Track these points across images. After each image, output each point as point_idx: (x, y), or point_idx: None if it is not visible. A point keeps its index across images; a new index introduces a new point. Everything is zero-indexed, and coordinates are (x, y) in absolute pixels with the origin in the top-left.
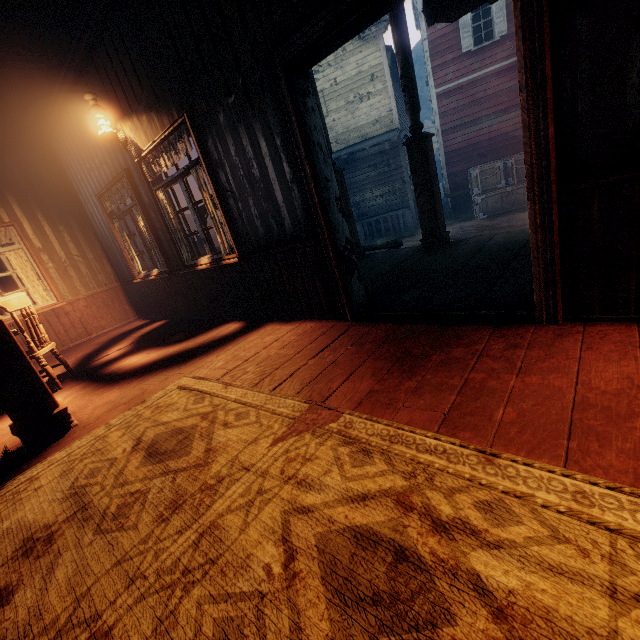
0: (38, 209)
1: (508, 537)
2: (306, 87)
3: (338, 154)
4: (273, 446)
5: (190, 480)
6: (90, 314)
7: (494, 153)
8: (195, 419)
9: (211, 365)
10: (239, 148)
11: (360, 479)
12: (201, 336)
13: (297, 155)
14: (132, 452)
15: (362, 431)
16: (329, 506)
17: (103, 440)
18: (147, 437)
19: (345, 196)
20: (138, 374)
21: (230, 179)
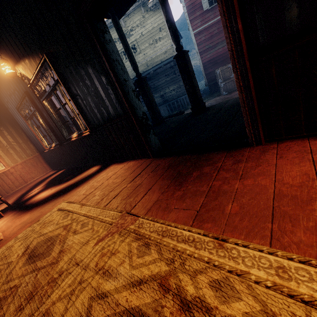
0: None
1: (231, 313)
2: (103, 27)
3: (148, 71)
4: (96, 245)
5: (44, 275)
6: (25, 172)
7: (227, 60)
8: (60, 230)
9: (78, 193)
10: (76, 70)
11: (140, 267)
12: (78, 176)
13: (105, 68)
14: (21, 256)
15: (147, 229)
16: (118, 291)
17: (10, 249)
18: (32, 245)
19: (149, 91)
20: (42, 203)
21: (76, 88)
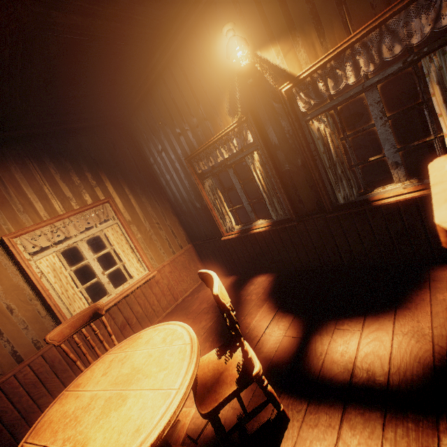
0: (124, 184)
1: None
2: None
3: None
4: None
5: None
6: (174, 279)
7: None
8: None
9: None
10: None
11: None
12: (435, 295)
13: None
14: None
15: None
16: None
17: None
18: None
19: None
20: None
21: None
